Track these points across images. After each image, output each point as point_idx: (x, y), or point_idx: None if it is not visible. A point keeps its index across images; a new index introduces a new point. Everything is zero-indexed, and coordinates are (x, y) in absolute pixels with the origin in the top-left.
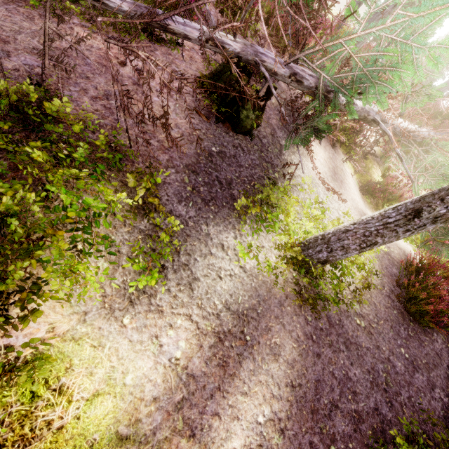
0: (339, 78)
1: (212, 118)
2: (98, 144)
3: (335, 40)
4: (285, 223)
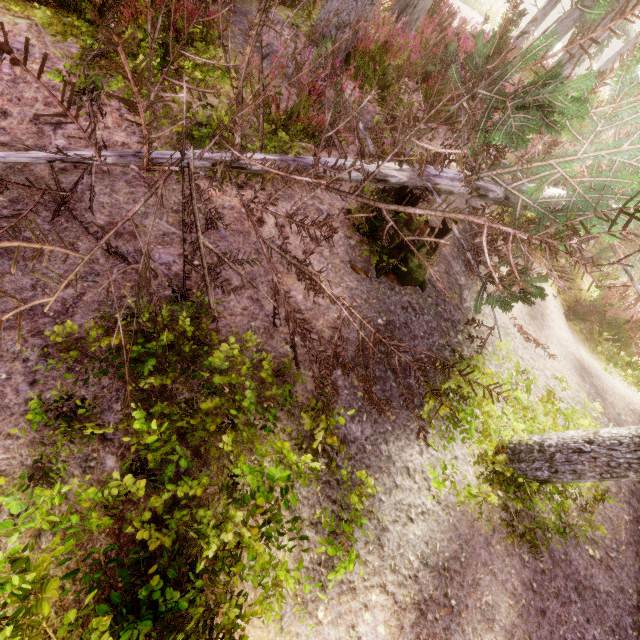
0: (547, 203)
1: (372, 270)
2: (264, 376)
3: (543, 161)
4: (482, 420)
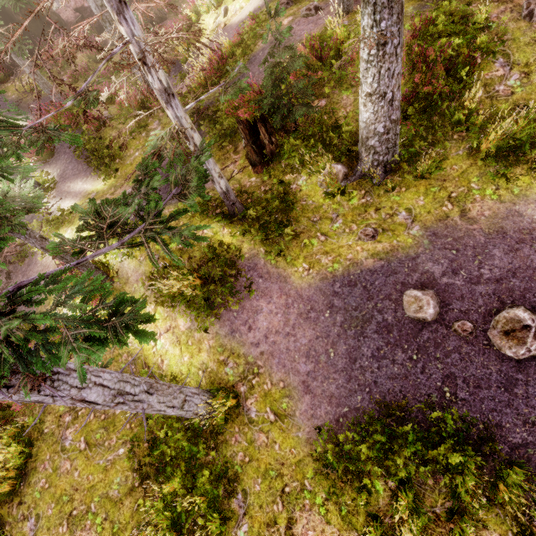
0: None
1: None
2: None
3: None
4: None
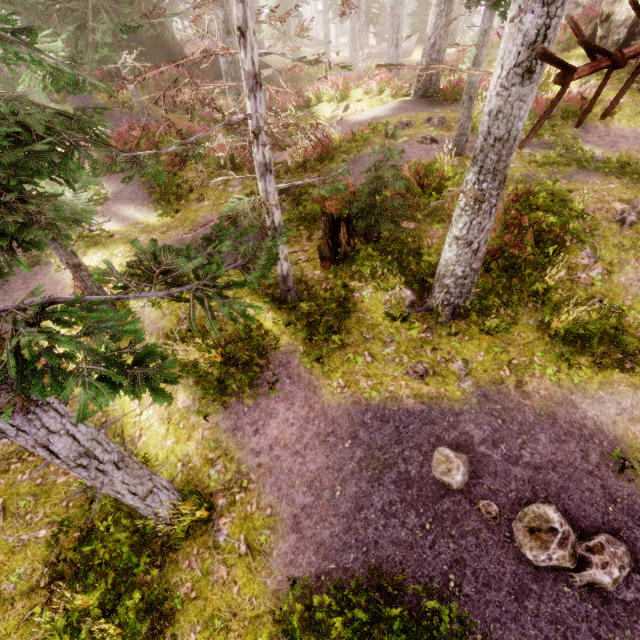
0: None
1: None
2: None
3: None
4: None
